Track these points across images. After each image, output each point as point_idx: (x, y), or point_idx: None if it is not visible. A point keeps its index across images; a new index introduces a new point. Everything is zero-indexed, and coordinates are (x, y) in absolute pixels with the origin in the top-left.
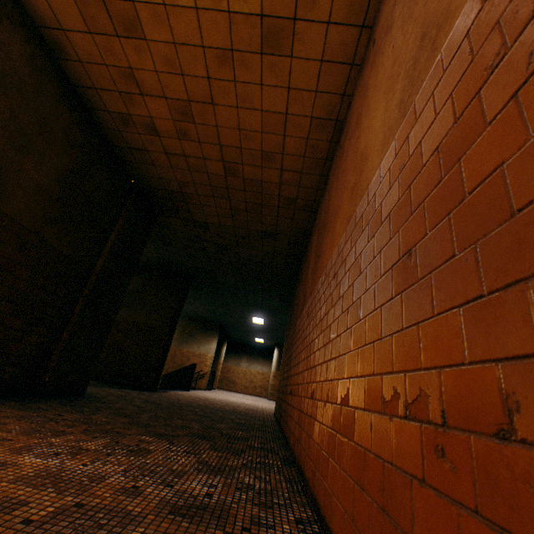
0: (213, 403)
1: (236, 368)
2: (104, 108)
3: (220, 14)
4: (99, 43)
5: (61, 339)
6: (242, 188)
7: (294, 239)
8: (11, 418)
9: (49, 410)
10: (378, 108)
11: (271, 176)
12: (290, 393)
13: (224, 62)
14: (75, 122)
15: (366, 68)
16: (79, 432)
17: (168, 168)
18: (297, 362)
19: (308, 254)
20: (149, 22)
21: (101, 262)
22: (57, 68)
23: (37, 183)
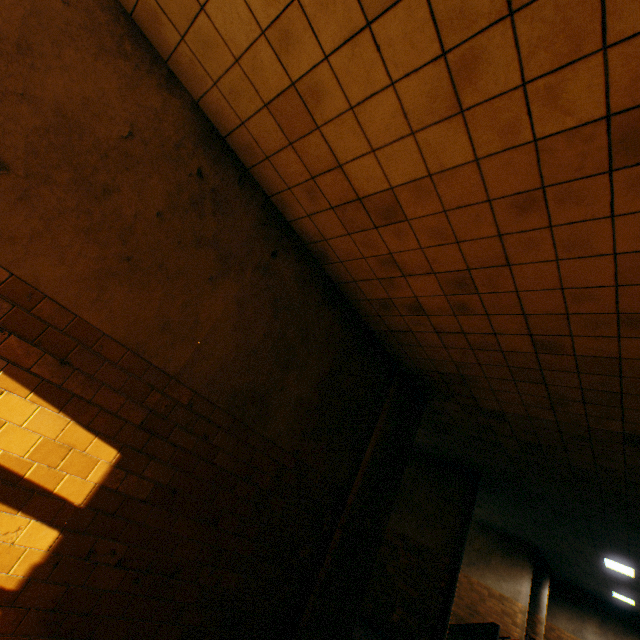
0: None
1: (574, 638)
2: (363, 296)
3: (517, 150)
4: (357, 240)
5: (312, 590)
6: (570, 368)
7: None
8: None
9: None
10: None
11: None
12: None
13: (525, 207)
14: (335, 319)
15: None
16: None
17: (438, 348)
18: None
19: None
20: (410, 200)
21: (359, 476)
22: (321, 272)
23: (297, 397)
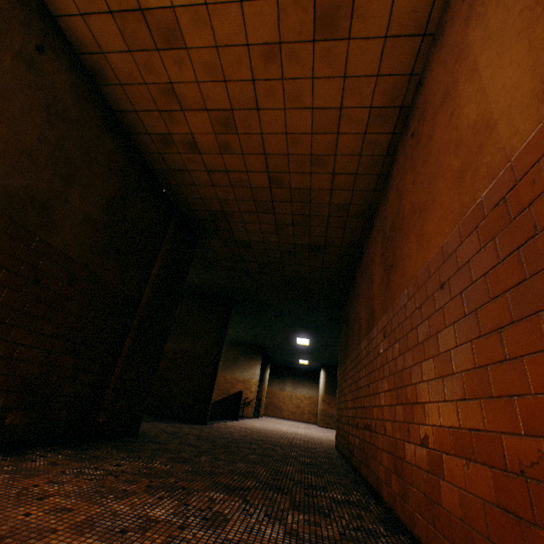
0: (266, 435)
1: (281, 392)
2: (144, 130)
3: (267, 3)
4: (139, 61)
5: (112, 375)
6: (288, 199)
7: (345, 251)
8: (68, 474)
9: (106, 459)
10: (505, 57)
11: (321, 182)
12: (367, 428)
13: (270, 58)
14: (117, 148)
15: (452, 29)
16: (142, 491)
17: (209, 187)
18: (373, 392)
19: (366, 265)
20: (190, 27)
21: (147, 291)
22: (98, 94)
23: (83, 214)
